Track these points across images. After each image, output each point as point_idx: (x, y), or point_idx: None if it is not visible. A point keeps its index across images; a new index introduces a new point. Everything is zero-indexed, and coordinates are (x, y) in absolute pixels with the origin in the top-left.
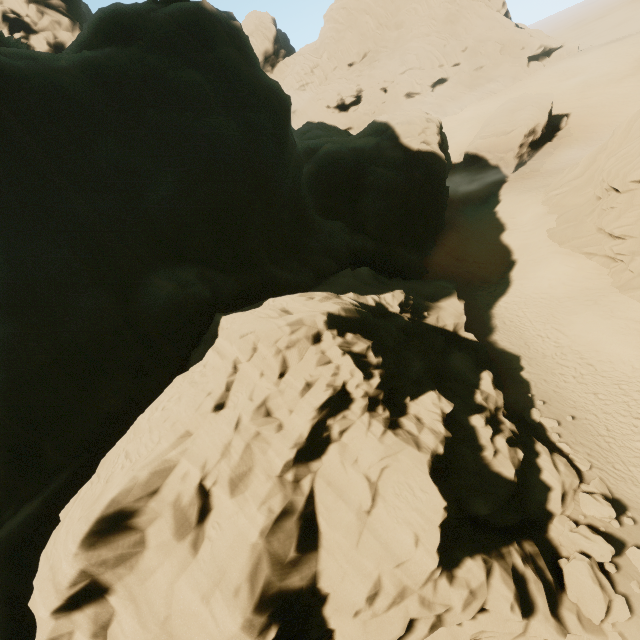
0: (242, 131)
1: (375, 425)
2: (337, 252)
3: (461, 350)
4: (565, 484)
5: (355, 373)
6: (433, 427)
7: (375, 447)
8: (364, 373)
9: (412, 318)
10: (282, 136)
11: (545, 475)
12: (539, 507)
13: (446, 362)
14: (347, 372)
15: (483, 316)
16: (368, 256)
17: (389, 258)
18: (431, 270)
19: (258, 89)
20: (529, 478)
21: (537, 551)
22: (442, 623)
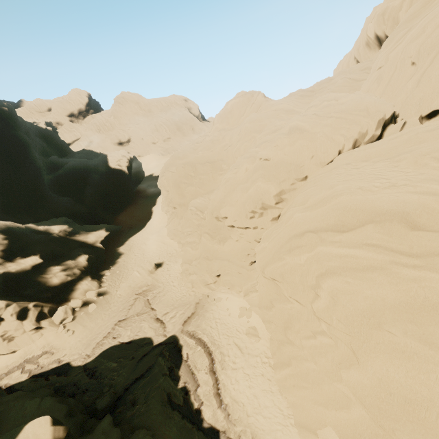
0: None
1: None
2: (58, 211)
3: (84, 248)
4: (86, 289)
5: None
6: (20, 265)
7: None
8: None
9: (65, 236)
10: (22, 156)
11: (78, 286)
12: (67, 295)
13: (69, 252)
14: None
15: (124, 240)
16: (83, 215)
17: (95, 216)
18: (116, 222)
19: (9, 136)
20: (70, 287)
21: (48, 305)
22: None
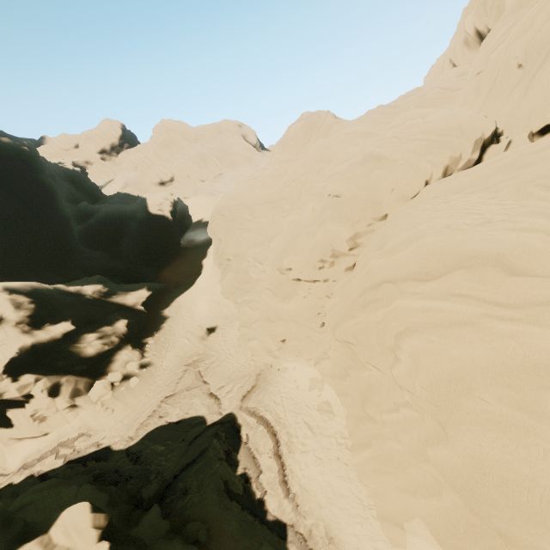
0: (14, 202)
1: (11, 330)
2: (91, 268)
3: (122, 312)
4: (126, 360)
5: (8, 309)
6: (50, 333)
7: (2, 337)
8: (16, 310)
9: (99, 297)
10: (47, 204)
11: (117, 356)
12: (104, 368)
13: (105, 317)
14: (3, 309)
15: (170, 301)
16: (121, 272)
17: (135, 273)
18: (159, 279)
19: (31, 181)
20: (108, 358)
21: (83, 380)
22: (2, 397)
